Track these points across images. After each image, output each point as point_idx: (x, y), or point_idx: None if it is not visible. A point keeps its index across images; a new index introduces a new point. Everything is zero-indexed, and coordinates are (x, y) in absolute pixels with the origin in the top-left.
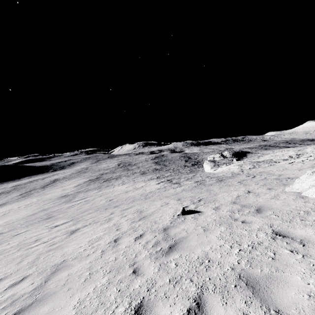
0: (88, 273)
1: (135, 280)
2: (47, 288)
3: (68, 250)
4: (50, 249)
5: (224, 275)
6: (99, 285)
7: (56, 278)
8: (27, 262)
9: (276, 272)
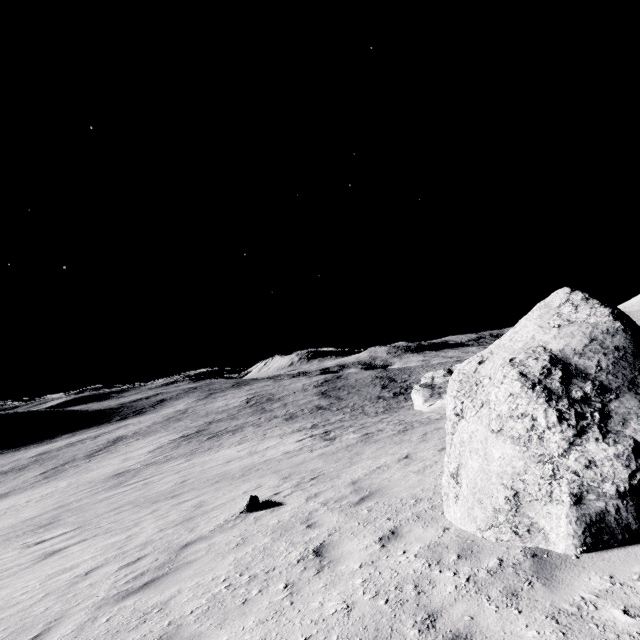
0: None
1: None
2: None
3: None
4: None
5: (140, 638)
6: None
7: None
8: None
9: (211, 630)
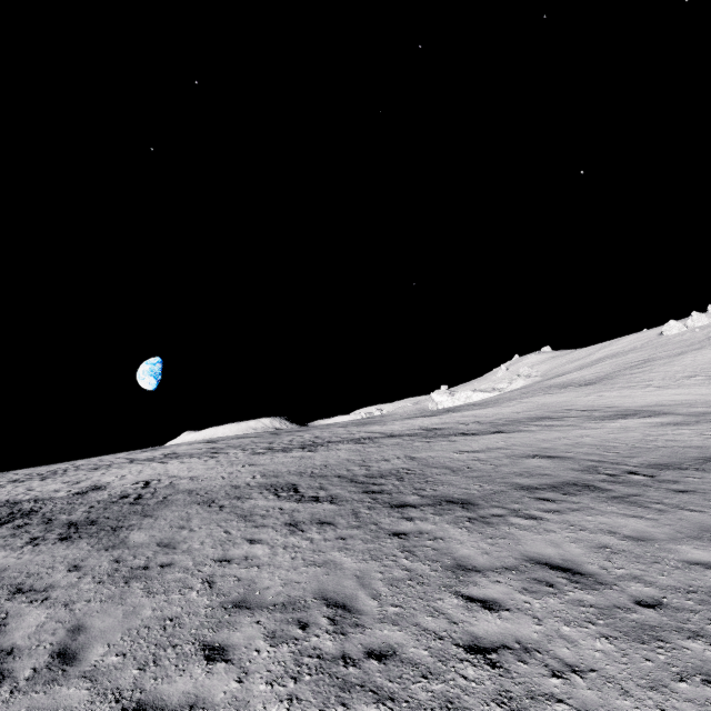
0: None
1: None
2: None
3: None
4: None
5: None
6: None
7: None
8: None
9: None
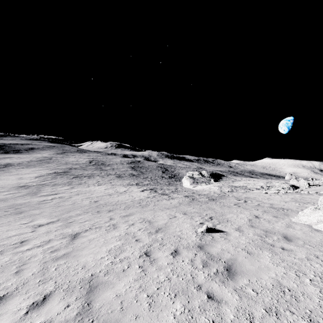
0: (147, 296)
1: (221, 308)
2: (99, 313)
3: (87, 261)
4: (56, 257)
5: (322, 308)
6: (177, 312)
7: (101, 299)
8: (32, 273)
9: None
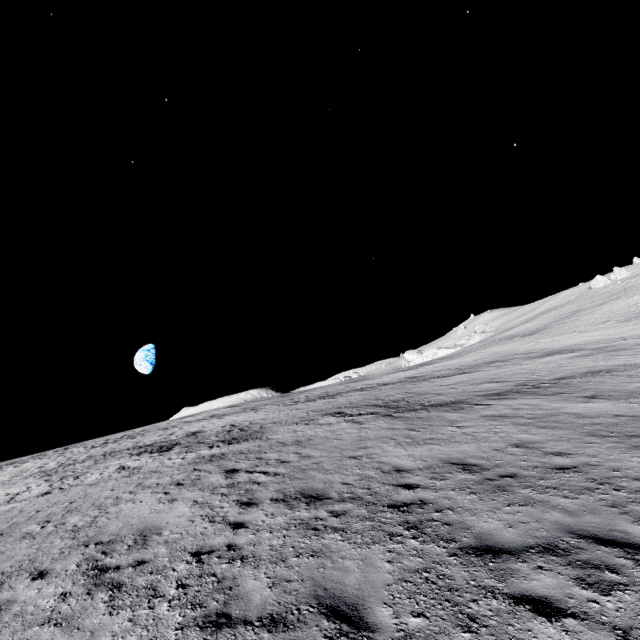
0: None
1: None
2: None
3: None
4: None
5: None
6: None
7: None
8: None
9: None
